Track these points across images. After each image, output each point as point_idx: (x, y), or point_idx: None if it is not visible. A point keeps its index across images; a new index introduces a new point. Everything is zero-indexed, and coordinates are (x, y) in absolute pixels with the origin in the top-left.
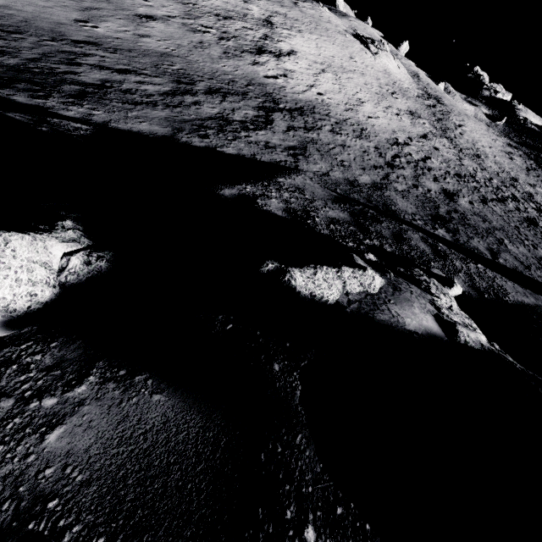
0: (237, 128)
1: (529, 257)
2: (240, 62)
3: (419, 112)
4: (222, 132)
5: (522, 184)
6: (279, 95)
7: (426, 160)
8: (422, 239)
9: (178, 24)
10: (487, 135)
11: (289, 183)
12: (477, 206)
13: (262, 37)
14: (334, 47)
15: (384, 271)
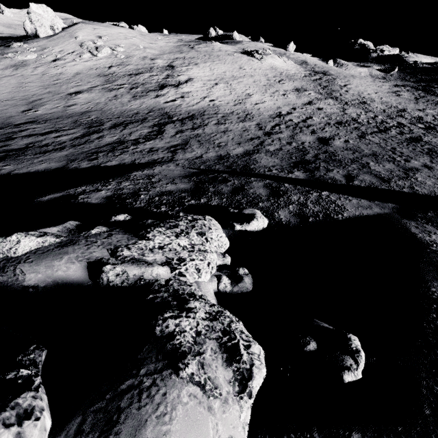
0: (128, 145)
1: (394, 171)
2: (145, 99)
3: (305, 87)
4: (112, 152)
5: (410, 112)
6: (174, 112)
7: (306, 120)
8: (265, 185)
9: (99, 90)
10: (372, 85)
11: (142, 174)
12: (352, 142)
13: (164, 78)
14: (225, 65)
15: (89, 229)
